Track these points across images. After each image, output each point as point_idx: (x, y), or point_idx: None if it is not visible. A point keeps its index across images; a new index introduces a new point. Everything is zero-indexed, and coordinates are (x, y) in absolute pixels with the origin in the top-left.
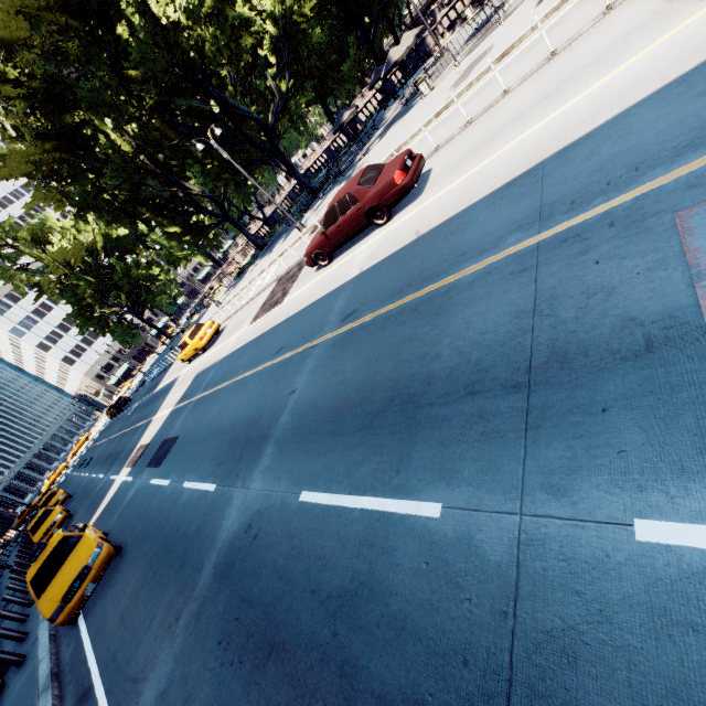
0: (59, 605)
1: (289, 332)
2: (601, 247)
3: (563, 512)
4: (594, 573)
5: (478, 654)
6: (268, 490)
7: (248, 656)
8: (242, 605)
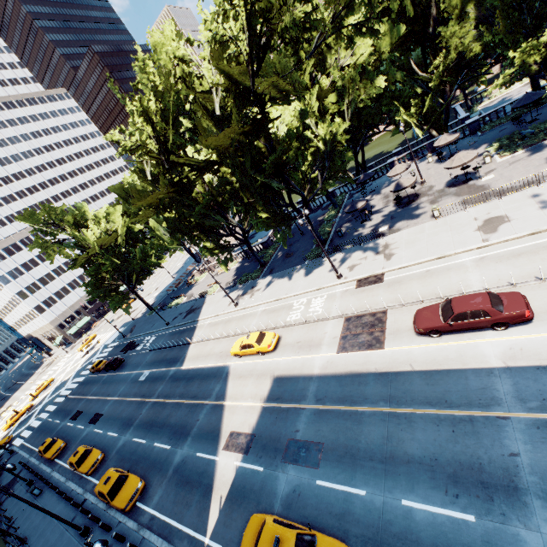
0: None
1: (437, 388)
2: None
3: None
4: None
5: None
6: None
7: None
8: None
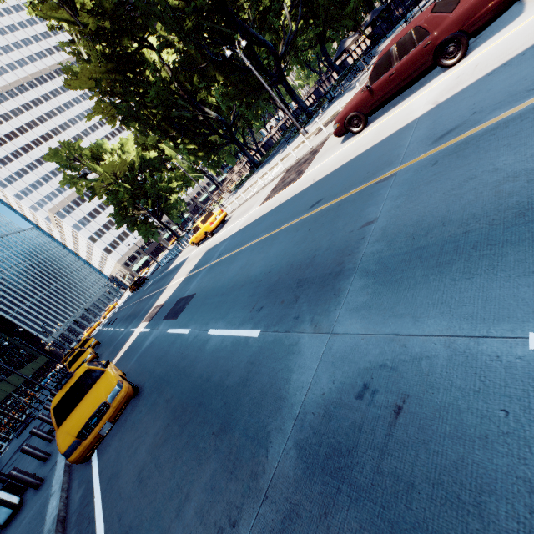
0: (74, 440)
1: (325, 188)
2: None
3: None
4: None
5: None
6: (389, 333)
7: None
8: None
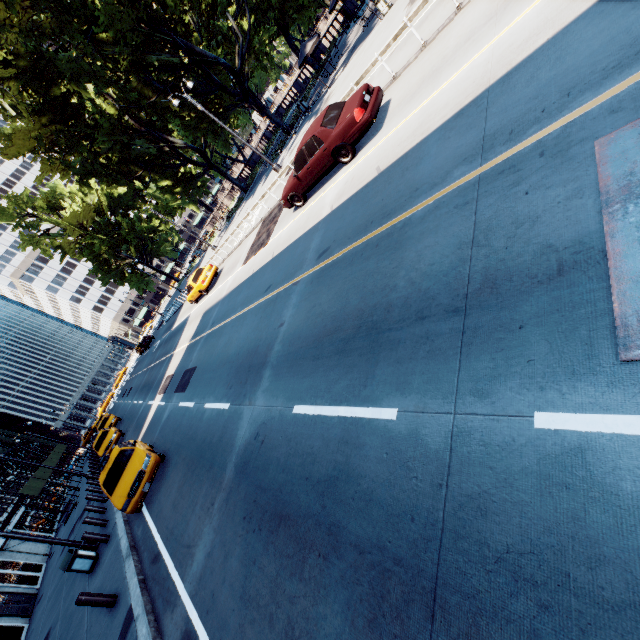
0: (126, 499)
1: (275, 271)
2: (531, 178)
3: (484, 410)
4: (503, 453)
5: (421, 514)
6: (269, 406)
7: (265, 526)
8: (257, 491)
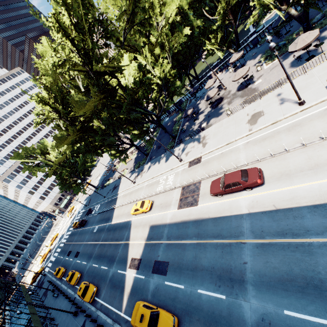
0: None
1: (218, 227)
2: None
3: None
4: None
5: None
6: (263, 305)
7: None
8: None
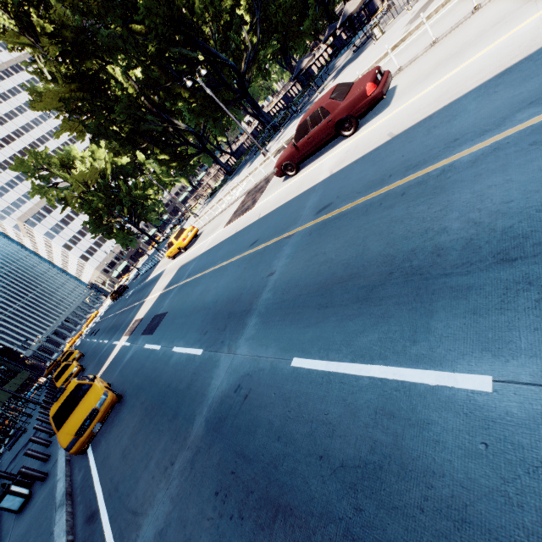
0: (73, 438)
1: (262, 228)
2: None
3: None
4: None
5: None
6: (255, 355)
7: (250, 514)
8: (237, 459)
